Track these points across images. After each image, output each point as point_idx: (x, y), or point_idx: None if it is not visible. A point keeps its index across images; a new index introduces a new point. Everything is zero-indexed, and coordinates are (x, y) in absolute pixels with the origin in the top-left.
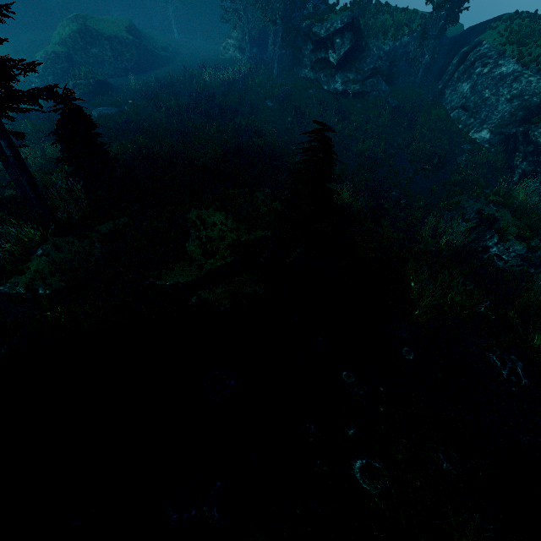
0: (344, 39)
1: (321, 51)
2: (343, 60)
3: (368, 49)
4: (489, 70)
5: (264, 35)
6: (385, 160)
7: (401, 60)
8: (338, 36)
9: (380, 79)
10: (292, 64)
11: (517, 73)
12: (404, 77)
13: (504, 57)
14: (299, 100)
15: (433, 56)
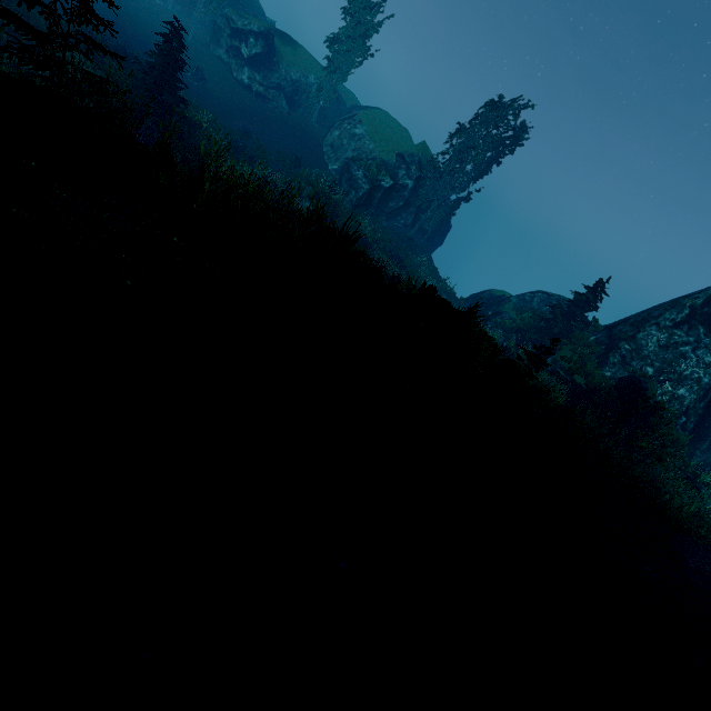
0: (258, 43)
1: (237, 40)
2: (254, 60)
3: (279, 67)
4: (351, 128)
5: (194, 1)
6: (259, 143)
7: (303, 94)
8: (253, 37)
9: (283, 97)
10: (211, 39)
11: (362, 136)
12: (305, 110)
13: (360, 125)
14: (206, 68)
15: (326, 105)
